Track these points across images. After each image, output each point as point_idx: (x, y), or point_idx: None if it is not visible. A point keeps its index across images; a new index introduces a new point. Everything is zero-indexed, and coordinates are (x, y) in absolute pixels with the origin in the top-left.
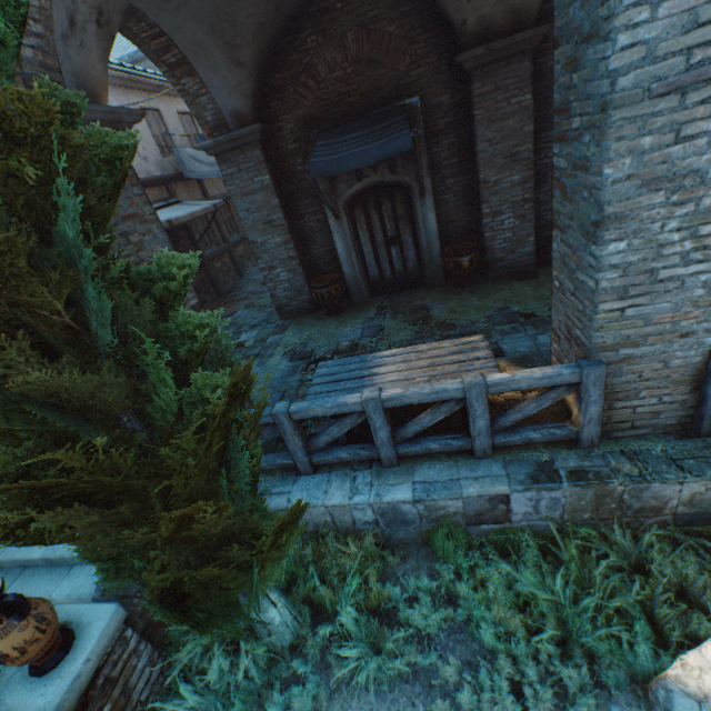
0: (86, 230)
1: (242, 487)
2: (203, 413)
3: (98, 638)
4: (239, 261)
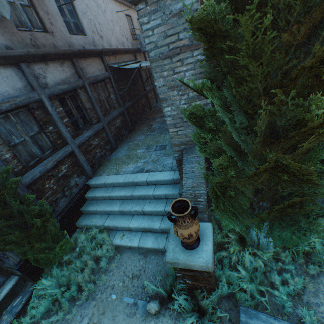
0: None
1: None
2: None
3: (211, 236)
4: (156, 95)
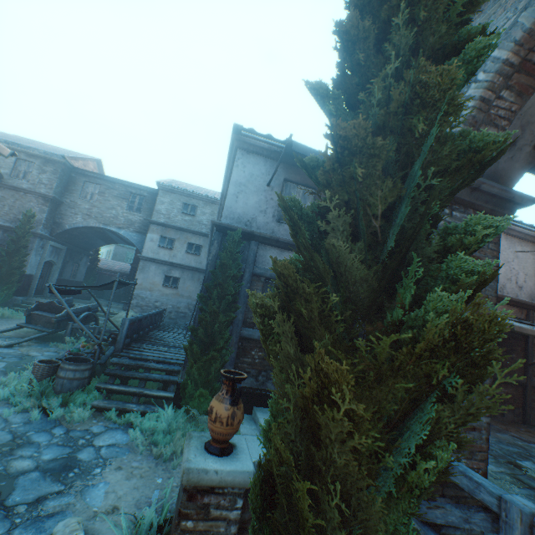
0: (427, 178)
1: (394, 465)
2: (412, 337)
3: (230, 469)
4: None
